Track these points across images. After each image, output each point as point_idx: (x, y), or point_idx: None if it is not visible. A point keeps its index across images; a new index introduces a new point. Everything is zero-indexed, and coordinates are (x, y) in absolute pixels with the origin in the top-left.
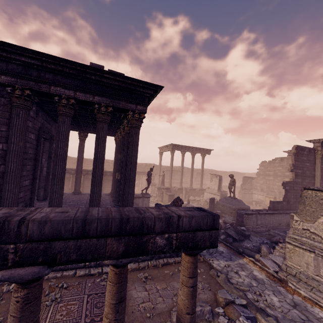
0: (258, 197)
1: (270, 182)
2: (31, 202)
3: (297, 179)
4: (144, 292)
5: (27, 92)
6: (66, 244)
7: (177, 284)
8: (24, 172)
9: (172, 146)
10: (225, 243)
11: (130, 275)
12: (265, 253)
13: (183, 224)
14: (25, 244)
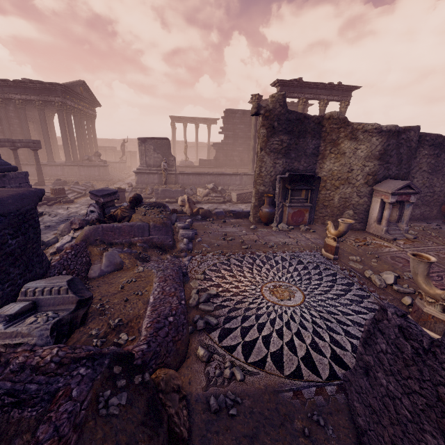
0: None
1: None
2: None
3: (227, 141)
4: None
5: (0, 100)
6: None
7: None
8: None
9: (172, 119)
10: None
11: None
12: None
13: (24, 141)
14: None
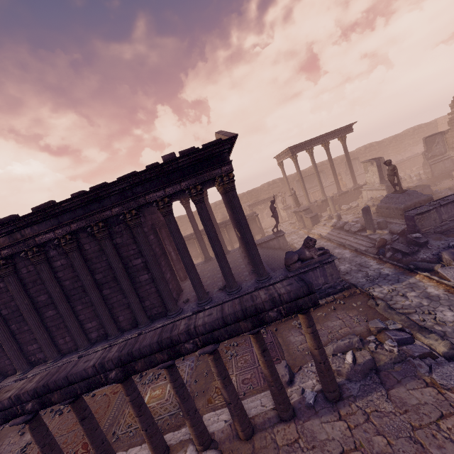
0: None
1: None
2: (178, 287)
3: None
4: (300, 336)
5: (133, 212)
6: (220, 331)
7: (331, 323)
8: (163, 268)
9: (291, 150)
10: (392, 262)
11: (285, 325)
12: (448, 261)
13: (285, 299)
14: (202, 337)
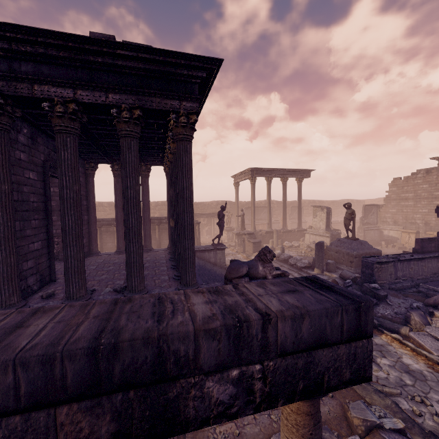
0: (389, 234)
1: (409, 209)
2: (50, 272)
3: None
4: None
5: None
6: None
7: None
8: (29, 230)
9: (252, 171)
10: None
11: None
12: (419, 325)
13: (279, 336)
14: None
